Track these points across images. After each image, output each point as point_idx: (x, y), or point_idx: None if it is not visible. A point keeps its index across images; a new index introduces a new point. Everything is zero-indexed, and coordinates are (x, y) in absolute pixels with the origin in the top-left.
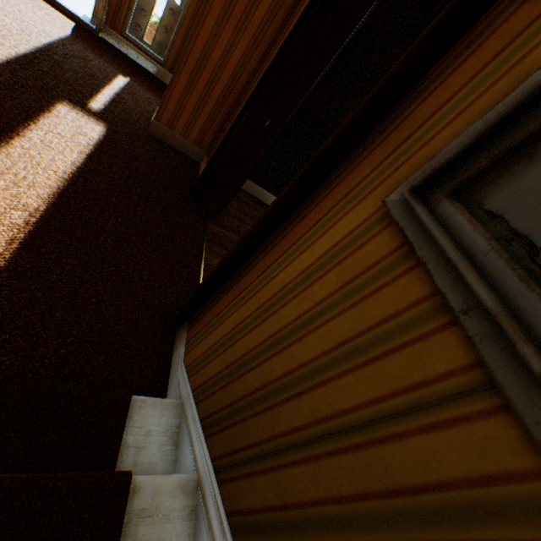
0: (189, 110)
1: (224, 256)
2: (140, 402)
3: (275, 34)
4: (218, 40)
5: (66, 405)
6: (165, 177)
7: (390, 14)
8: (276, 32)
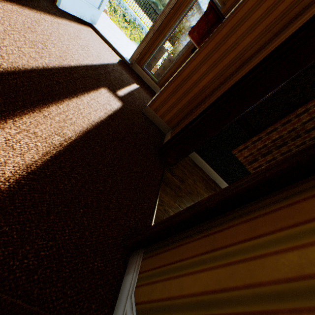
0: (169, 104)
1: (172, 196)
2: None
3: (233, 71)
4: (198, 71)
5: None
6: (146, 137)
7: (311, 70)
8: (234, 71)
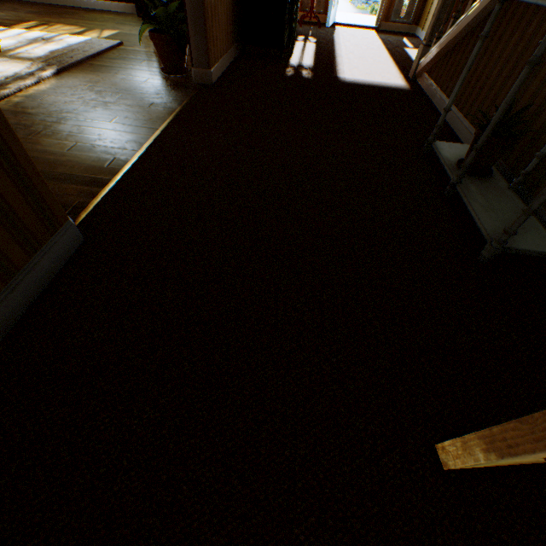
0: None
1: None
2: None
3: None
4: None
5: None
6: None
7: None
8: None
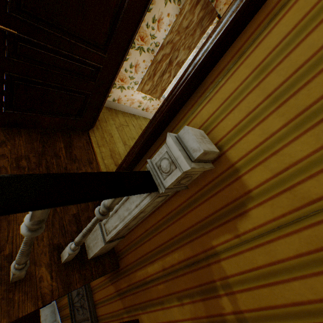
0: None
1: None
2: (43, 309)
3: None
4: None
5: (25, 321)
6: None
7: None
8: None
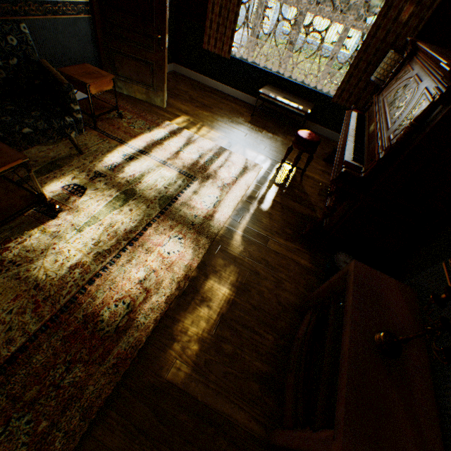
0: None
1: None
2: None
3: None
4: None
5: None
6: None
7: None
8: None
